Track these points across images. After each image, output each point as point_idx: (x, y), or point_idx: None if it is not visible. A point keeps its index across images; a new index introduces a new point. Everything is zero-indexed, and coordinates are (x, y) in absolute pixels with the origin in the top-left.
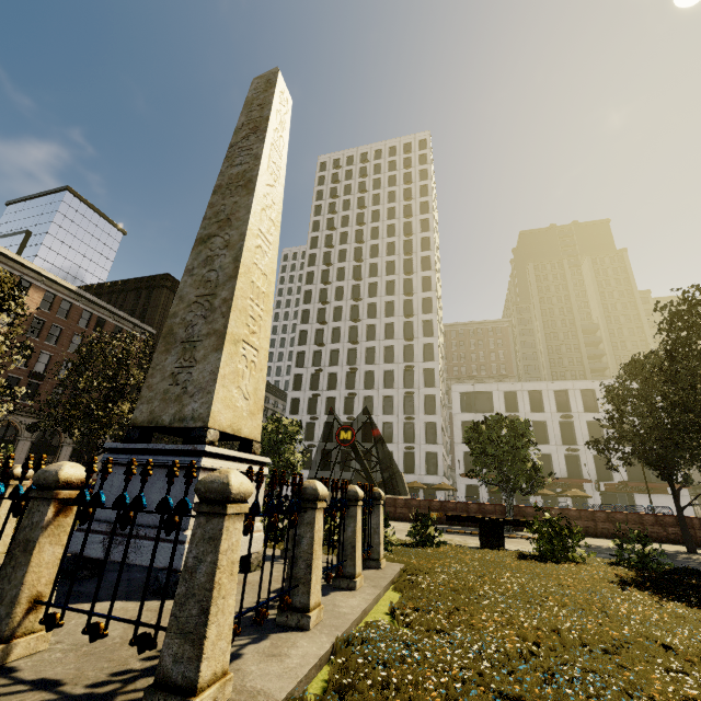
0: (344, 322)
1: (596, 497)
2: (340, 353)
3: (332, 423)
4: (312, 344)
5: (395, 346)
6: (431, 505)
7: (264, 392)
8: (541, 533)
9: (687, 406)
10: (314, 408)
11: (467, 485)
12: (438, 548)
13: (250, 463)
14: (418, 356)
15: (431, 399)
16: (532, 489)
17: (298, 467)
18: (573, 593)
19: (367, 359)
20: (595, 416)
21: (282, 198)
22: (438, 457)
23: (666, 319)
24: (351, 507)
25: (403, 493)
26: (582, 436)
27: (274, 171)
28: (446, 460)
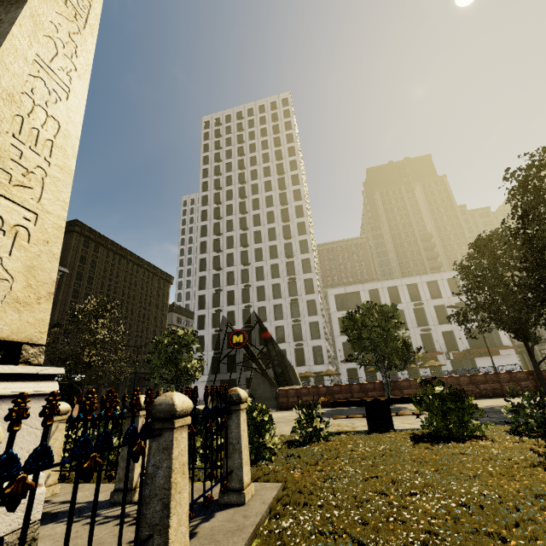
0: (236, 248)
1: (447, 365)
2: (234, 274)
3: (226, 329)
4: (211, 269)
5: (279, 264)
6: (318, 391)
7: (55, 274)
8: (433, 410)
9: (542, 267)
10: (218, 321)
11: (348, 369)
12: (326, 442)
13: (4, 380)
14: (299, 270)
15: (312, 303)
16: (405, 364)
17: (196, 373)
18: (523, 508)
19: (257, 277)
20: (439, 301)
21: (92, 46)
22: (323, 349)
23: (518, 182)
24: (163, 432)
25: (296, 383)
26: (431, 318)
27: (74, 6)
28: (329, 351)
